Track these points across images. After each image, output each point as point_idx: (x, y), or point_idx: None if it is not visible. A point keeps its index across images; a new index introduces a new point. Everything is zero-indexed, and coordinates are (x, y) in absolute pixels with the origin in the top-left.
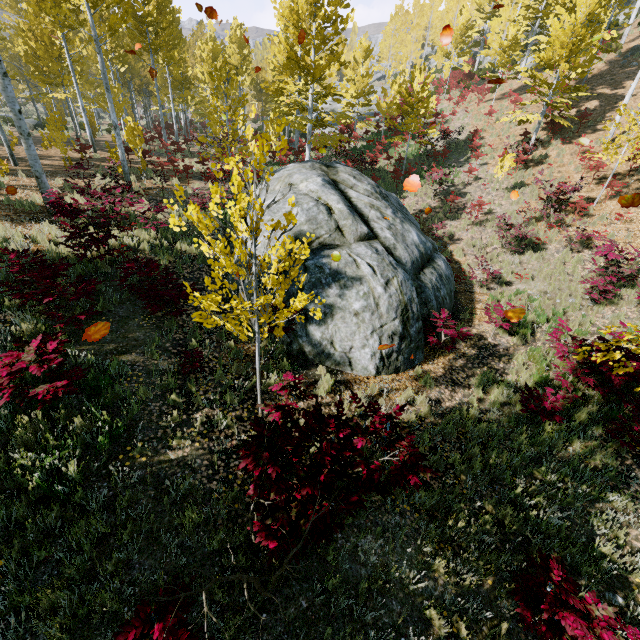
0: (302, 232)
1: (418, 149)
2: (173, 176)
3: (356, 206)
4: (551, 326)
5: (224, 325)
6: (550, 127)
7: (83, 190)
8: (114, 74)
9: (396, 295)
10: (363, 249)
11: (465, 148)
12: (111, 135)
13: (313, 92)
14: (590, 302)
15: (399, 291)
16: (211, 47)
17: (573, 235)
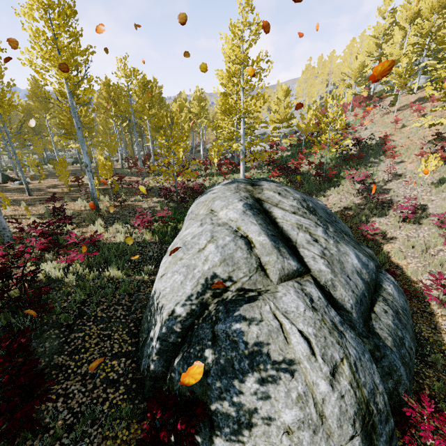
0: (215, 276)
1: (335, 154)
2: (137, 194)
3: (282, 228)
4: None
5: (108, 413)
6: None
7: (23, 229)
8: (124, 127)
9: (350, 393)
10: (292, 299)
11: (377, 150)
12: (118, 163)
13: (243, 123)
14: None
15: (354, 383)
16: (178, 104)
17: None
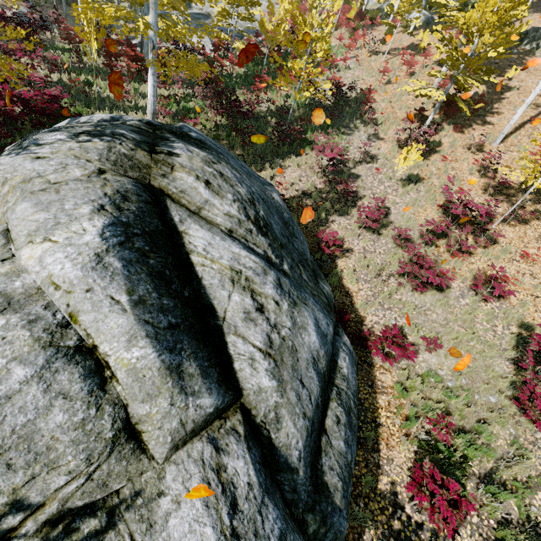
0: None
1: (305, 99)
2: None
3: (200, 280)
4: (492, 487)
5: None
6: (446, 108)
7: None
8: None
9: None
10: (192, 521)
11: (355, 109)
12: None
13: None
14: (516, 407)
15: None
16: None
17: (476, 270)
